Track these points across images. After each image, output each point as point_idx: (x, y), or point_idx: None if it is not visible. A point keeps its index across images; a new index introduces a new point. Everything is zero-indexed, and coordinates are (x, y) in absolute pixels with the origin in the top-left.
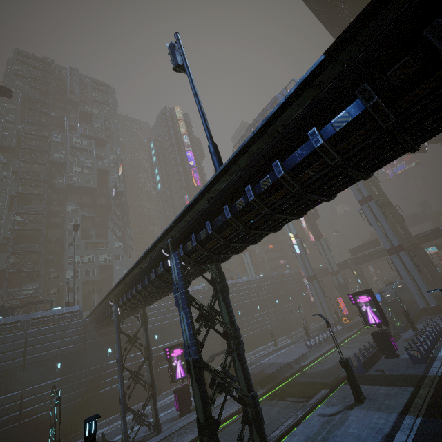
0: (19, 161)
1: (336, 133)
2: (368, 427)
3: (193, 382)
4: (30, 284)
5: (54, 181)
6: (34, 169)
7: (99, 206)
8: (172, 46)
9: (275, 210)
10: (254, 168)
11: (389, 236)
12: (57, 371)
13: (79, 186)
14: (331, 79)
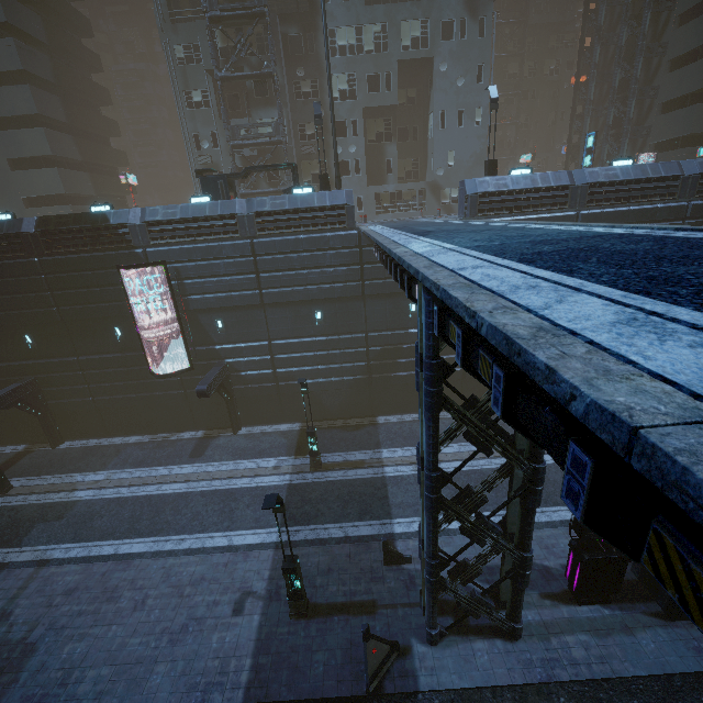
0: None
1: None
2: None
3: None
4: (265, 110)
5: None
6: None
7: None
8: None
9: None
10: None
11: None
12: (318, 325)
13: None
14: None
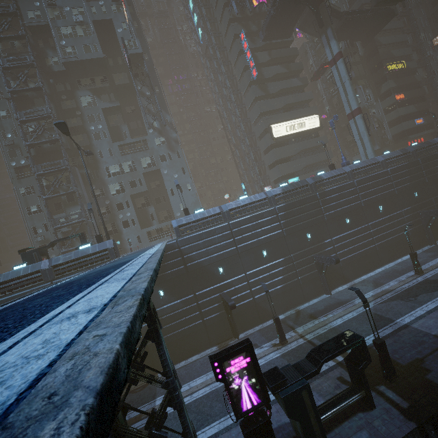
0: None
1: None
2: None
3: None
4: (74, 207)
5: (48, 63)
6: (16, 50)
7: (120, 88)
8: None
9: None
10: None
11: None
12: None
13: (79, 60)
14: None
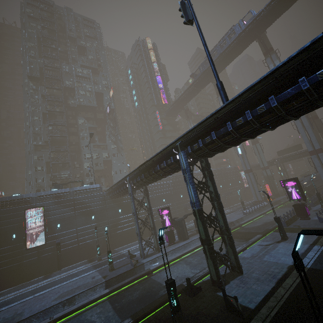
0: (44, 87)
1: (318, 81)
2: (290, 250)
3: (197, 220)
4: (65, 171)
5: (68, 102)
6: (54, 93)
7: (99, 119)
8: (183, 4)
9: (262, 126)
10: (254, 100)
11: (312, 142)
12: (93, 220)
13: (85, 105)
14: (322, 47)
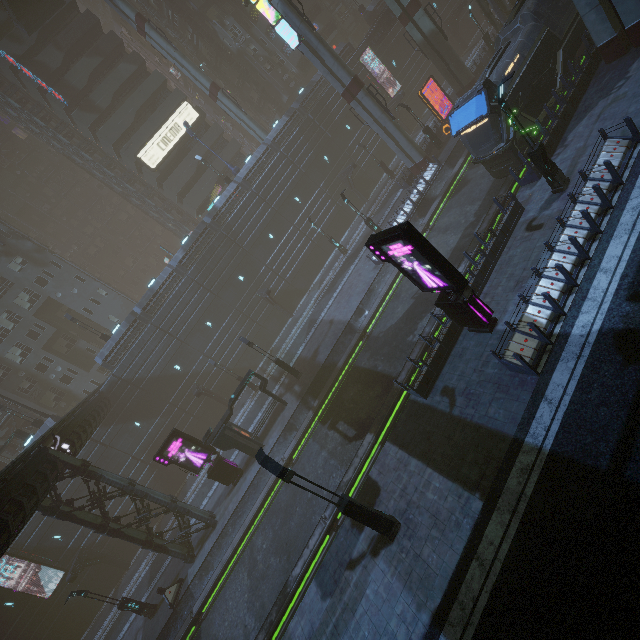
0: None
1: None
2: None
3: None
4: None
5: None
6: None
7: None
8: None
9: None
10: None
11: None
12: None
13: None
14: None
